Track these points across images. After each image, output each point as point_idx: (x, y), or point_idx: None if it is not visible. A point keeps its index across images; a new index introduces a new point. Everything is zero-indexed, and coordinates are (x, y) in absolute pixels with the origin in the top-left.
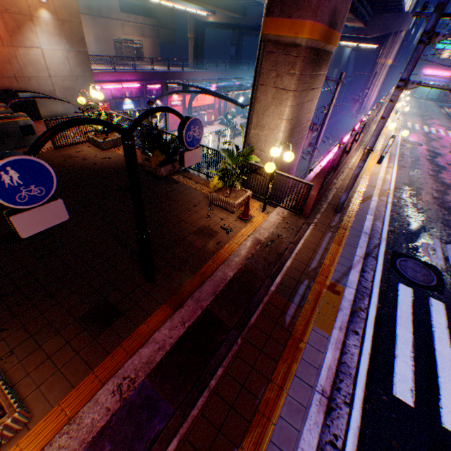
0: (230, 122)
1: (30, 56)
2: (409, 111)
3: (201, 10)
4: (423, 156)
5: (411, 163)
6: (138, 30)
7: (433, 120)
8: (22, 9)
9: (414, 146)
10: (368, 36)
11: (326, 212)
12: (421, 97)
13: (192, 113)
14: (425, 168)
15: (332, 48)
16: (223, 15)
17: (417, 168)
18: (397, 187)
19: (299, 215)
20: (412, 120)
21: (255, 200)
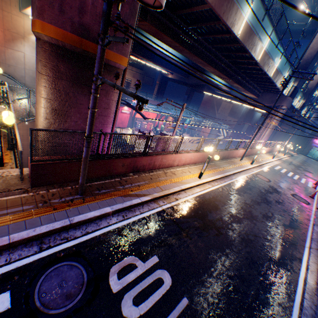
0: (157, 132)
1: (15, 55)
2: (290, 161)
3: (163, 70)
4: (259, 188)
5: (239, 189)
6: (131, 74)
7: (306, 172)
8: (19, 32)
9: (262, 180)
10: (259, 104)
11: (70, 190)
12: (313, 157)
13: (137, 121)
14: (248, 196)
15: (113, 63)
16: (177, 75)
17: (240, 193)
18: (193, 199)
19: (21, 179)
20: (285, 166)
21: (14, 158)
